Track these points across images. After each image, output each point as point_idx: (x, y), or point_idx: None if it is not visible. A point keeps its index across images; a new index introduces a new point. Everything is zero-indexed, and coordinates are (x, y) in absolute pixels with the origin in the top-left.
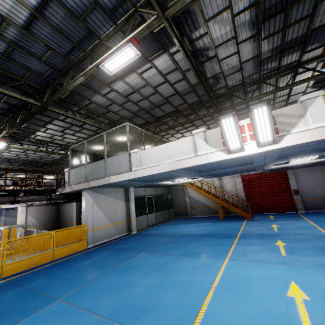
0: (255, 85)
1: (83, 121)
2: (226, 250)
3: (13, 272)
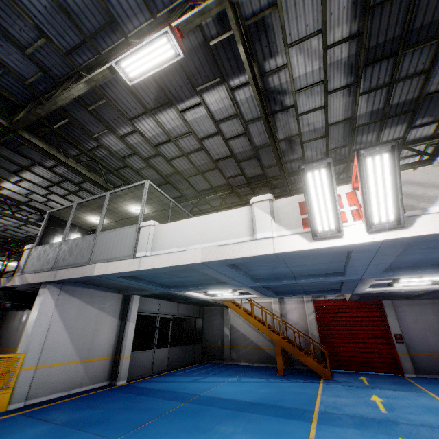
0: (343, 163)
1: (78, 170)
2: None
3: None
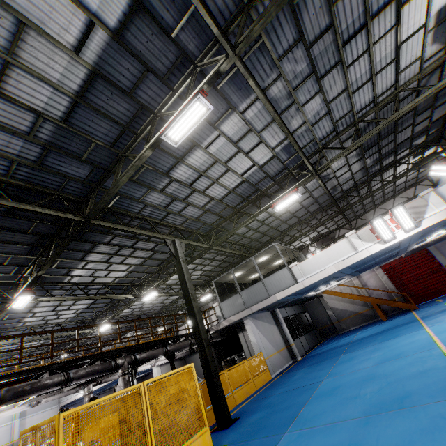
0: (365, 183)
1: (231, 252)
2: (418, 326)
3: (240, 401)
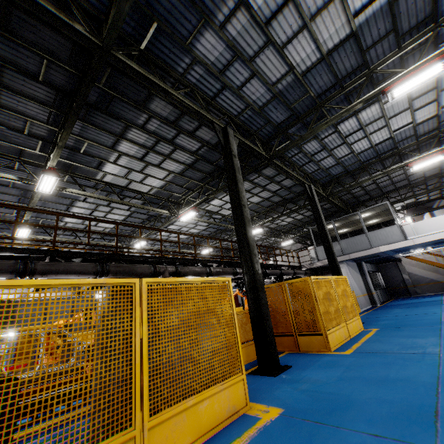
0: None
1: (338, 204)
2: None
3: None
